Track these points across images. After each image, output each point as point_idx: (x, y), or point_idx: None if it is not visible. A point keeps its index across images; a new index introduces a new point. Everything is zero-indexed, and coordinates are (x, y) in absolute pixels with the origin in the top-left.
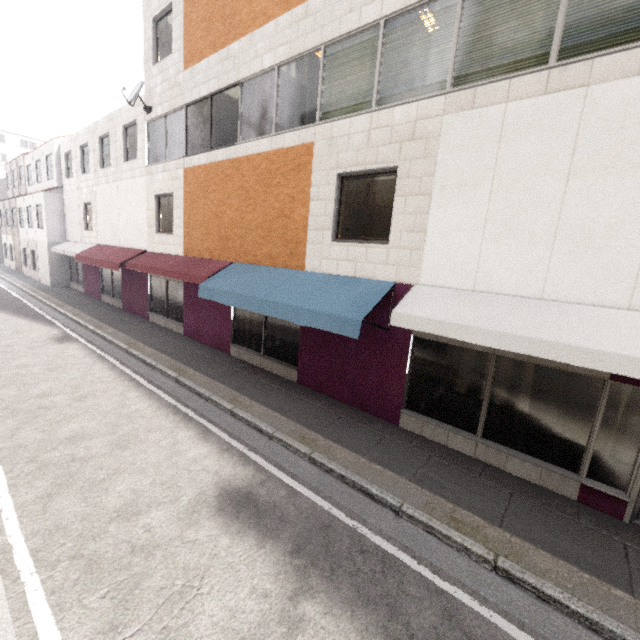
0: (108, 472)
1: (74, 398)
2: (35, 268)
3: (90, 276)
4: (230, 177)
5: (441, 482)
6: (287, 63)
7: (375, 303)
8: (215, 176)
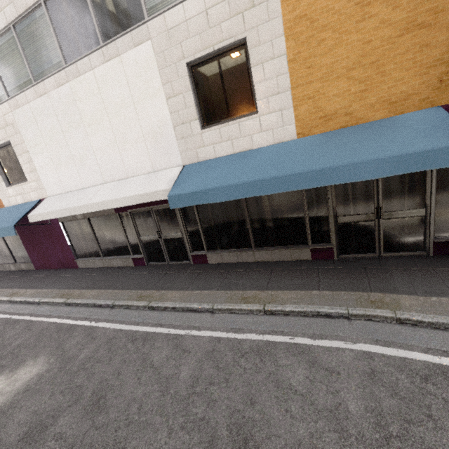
0: None
1: None
2: None
3: None
4: None
5: (74, 283)
6: None
7: (24, 214)
8: None
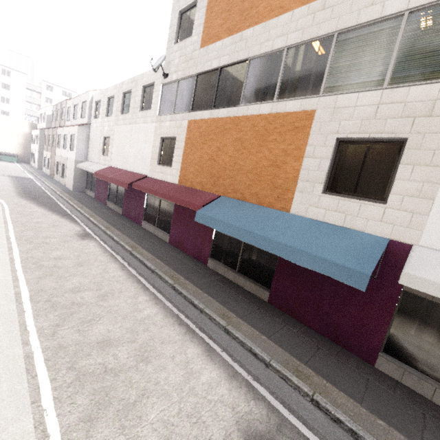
0: (137, 392)
1: (98, 296)
2: (63, 176)
3: (101, 187)
4: (228, 130)
5: None
6: (296, 46)
7: (377, 258)
8: (215, 128)
